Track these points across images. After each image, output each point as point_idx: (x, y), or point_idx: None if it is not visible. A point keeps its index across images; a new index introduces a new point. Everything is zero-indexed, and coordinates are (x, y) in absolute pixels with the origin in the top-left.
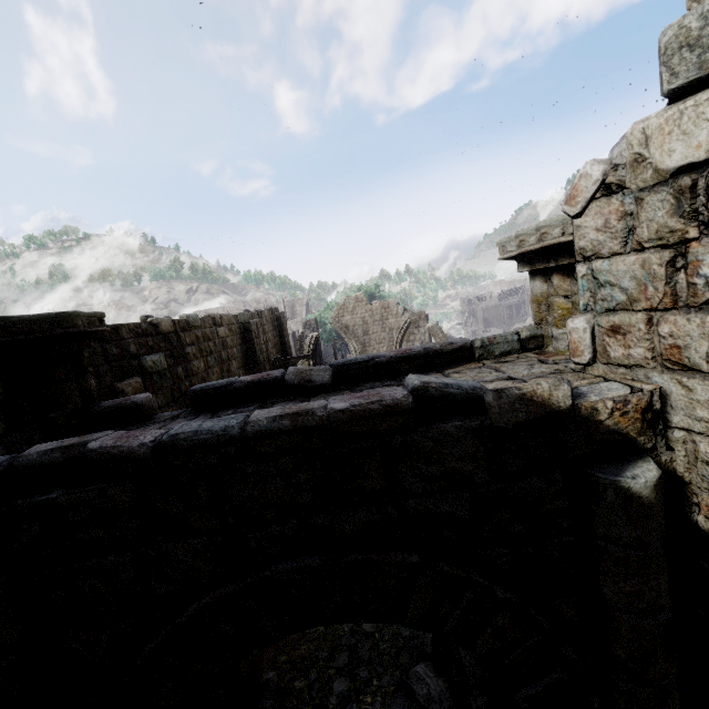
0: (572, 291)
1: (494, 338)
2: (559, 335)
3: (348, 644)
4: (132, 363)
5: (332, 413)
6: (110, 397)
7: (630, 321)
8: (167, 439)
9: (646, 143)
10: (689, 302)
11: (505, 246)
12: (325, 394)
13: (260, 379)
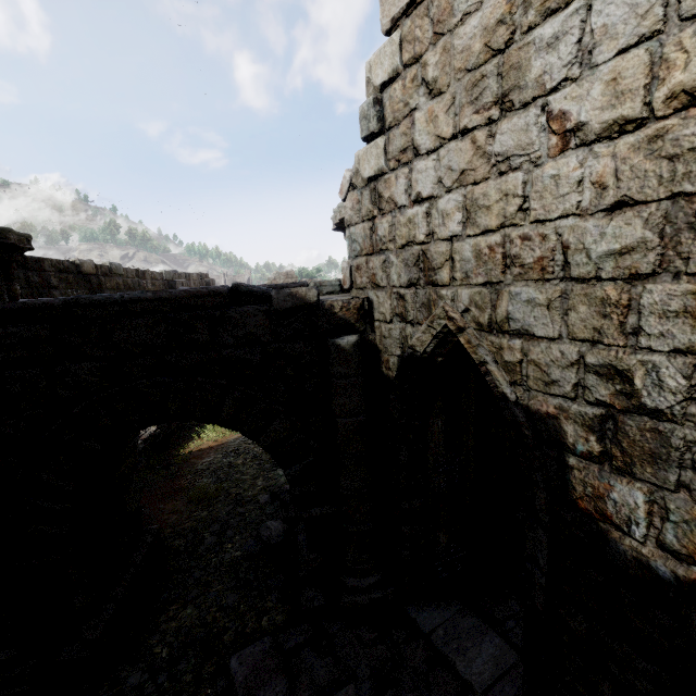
0: None
1: (323, 282)
2: None
3: (223, 520)
4: (53, 293)
5: (178, 292)
6: None
7: (362, 262)
8: (74, 297)
9: (359, 163)
10: (376, 250)
11: (334, 221)
12: None
13: None
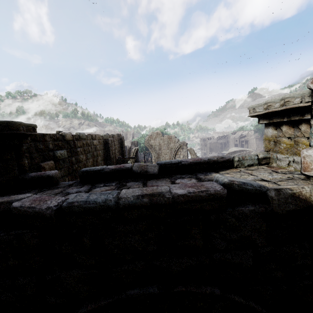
0: (295, 135)
1: (245, 156)
2: (283, 158)
3: None
4: (50, 154)
5: (176, 196)
6: (36, 169)
7: None
8: (66, 205)
9: None
10: None
11: (255, 109)
12: (155, 179)
13: (119, 168)
